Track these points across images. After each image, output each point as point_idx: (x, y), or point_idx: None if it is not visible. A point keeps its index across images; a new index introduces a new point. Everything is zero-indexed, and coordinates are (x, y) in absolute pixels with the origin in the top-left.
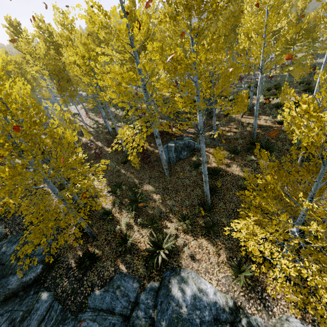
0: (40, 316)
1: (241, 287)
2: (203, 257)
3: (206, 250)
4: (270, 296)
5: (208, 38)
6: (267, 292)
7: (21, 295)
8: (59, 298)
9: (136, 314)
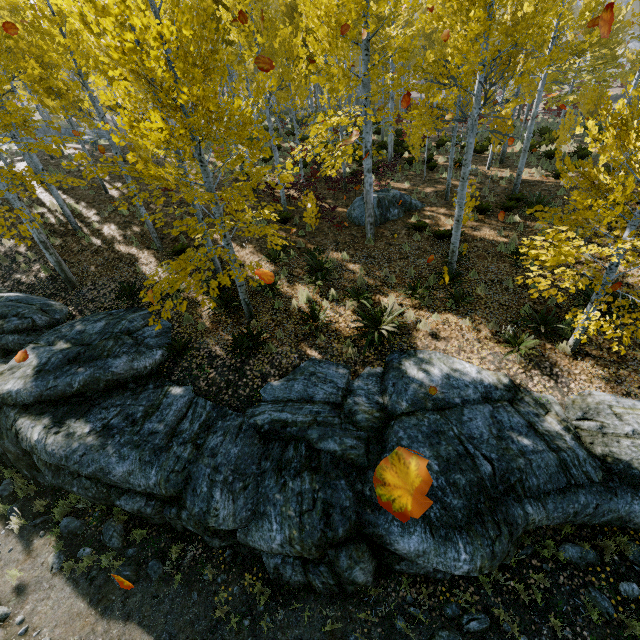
0: (178, 412)
1: (519, 363)
2: (453, 334)
3: (455, 326)
4: (563, 371)
5: None
6: (559, 367)
7: (133, 388)
8: (204, 393)
9: (353, 401)
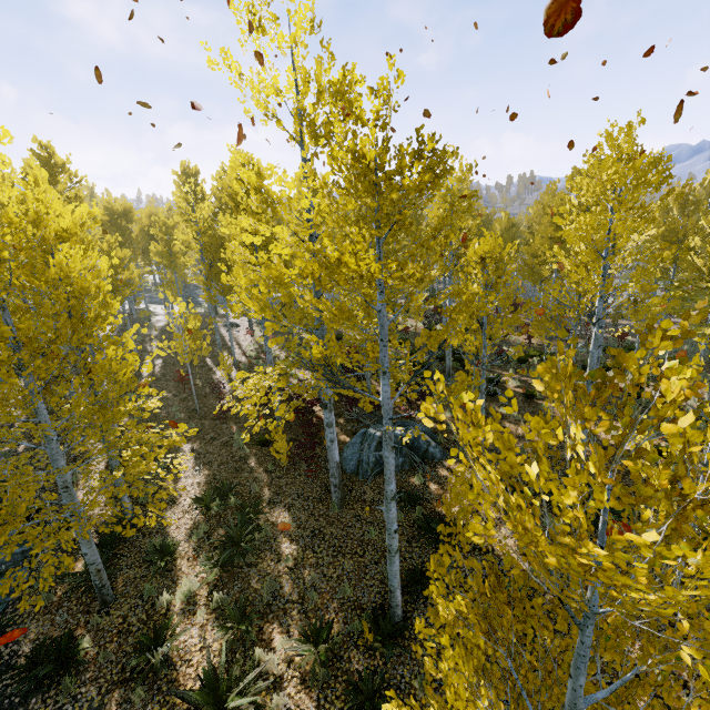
0: None
1: None
2: None
3: None
4: None
5: (483, 239)
6: None
7: None
8: None
9: None
